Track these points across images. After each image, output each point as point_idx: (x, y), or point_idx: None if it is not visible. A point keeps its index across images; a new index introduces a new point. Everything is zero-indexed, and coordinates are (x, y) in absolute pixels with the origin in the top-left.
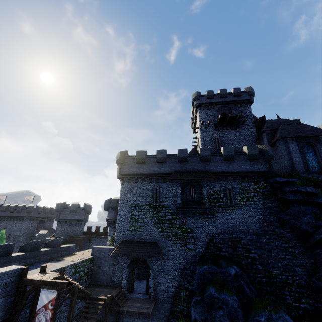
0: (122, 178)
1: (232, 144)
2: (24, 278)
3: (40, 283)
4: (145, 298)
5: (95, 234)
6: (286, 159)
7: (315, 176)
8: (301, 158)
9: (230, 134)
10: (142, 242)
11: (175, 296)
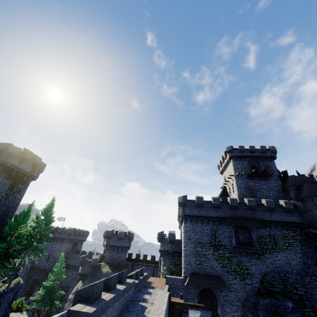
0: (185, 218)
1: (263, 192)
2: (172, 301)
3: (185, 305)
4: None
5: (135, 261)
6: (314, 214)
7: None
8: None
9: (260, 184)
10: (207, 275)
11: None
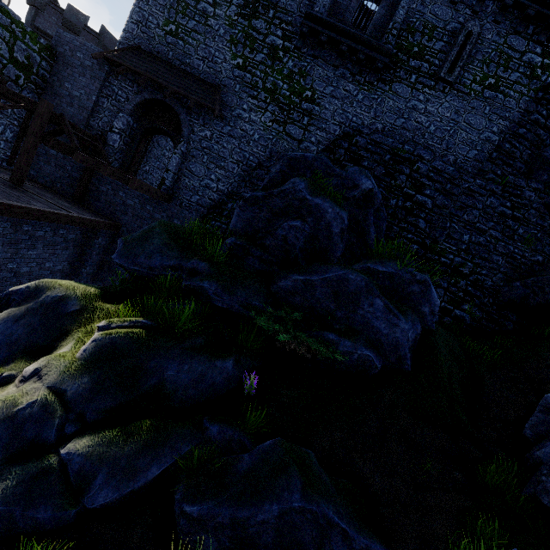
0: None
1: None
2: None
3: None
4: None
5: None
6: None
7: None
8: None
9: None
10: (183, 71)
11: (214, 208)
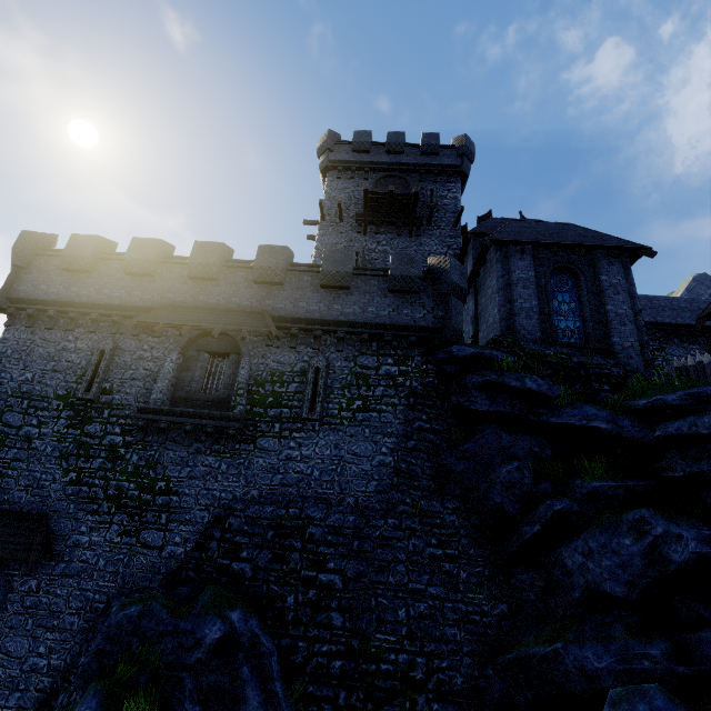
0: (9, 310)
1: None
2: None
3: None
4: None
5: None
6: (497, 303)
7: (564, 353)
8: (536, 302)
9: (394, 246)
10: None
11: (43, 705)
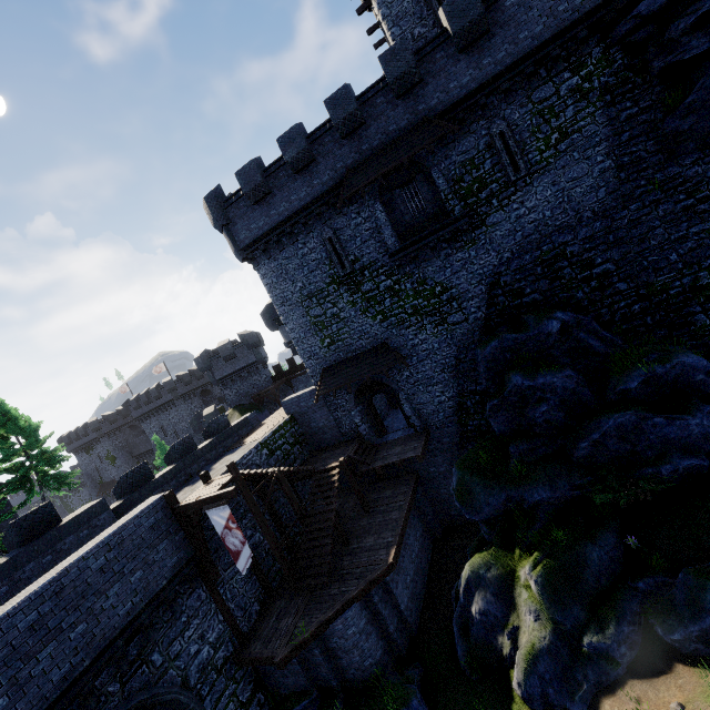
0: (249, 257)
1: None
2: (175, 507)
3: (200, 504)
4: (409, 434)
5: (293, 373)
6: None
7: None
8: None
9: None
10: (357, 357)
11: (459, 411)
